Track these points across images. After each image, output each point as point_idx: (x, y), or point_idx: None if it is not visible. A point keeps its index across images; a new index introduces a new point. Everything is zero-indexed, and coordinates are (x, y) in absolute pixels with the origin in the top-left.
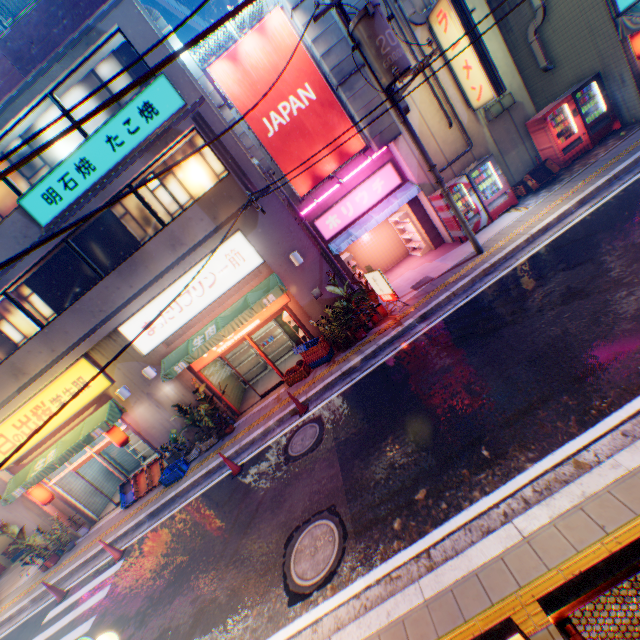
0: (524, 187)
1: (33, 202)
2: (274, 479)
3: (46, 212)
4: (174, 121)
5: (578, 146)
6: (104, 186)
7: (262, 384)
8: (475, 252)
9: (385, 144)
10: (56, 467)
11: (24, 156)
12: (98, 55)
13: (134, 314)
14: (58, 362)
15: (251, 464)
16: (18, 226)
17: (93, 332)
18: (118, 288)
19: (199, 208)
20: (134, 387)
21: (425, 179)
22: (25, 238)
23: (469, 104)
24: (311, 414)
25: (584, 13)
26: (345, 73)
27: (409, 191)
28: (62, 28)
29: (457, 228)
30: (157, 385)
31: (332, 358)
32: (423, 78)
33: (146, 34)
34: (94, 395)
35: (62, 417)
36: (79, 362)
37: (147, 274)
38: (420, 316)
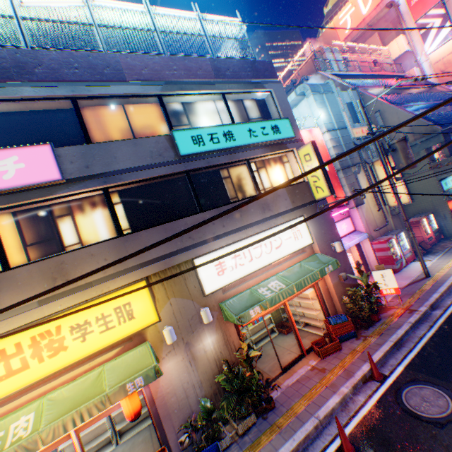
0: (413, 251)
1: (182, 136)
2: (449, 445)
3: (188, 147)
4: (285, 141)
5: (431, 239)
6: (234, 152)
7: (260, 361)
8: (420, 276)
9: (357, 205)
10: (34, 447)
11: (177, 112)
12: (252, 95)
13: (213, 250)
14: (116, 276)
15: (366, 438)
16: (158, 145)
17: (172, 255)
18: (212, 223)
19: (285, 191)
20: (175, 331)
21: (368, 231)
22: (158, 155)
23: (387, 203)
24: (396, 378)
25: (426, 186)
26: (343, 166)
27: (362, 235)
28: (246, 74)
29: (393, 262)
30: (199, 333)
31: (356, 334)
32: (368, 184)
33: (284, 100)
34: (130, 331)
35: (69, 356)
36: (136, 284)
37: (238, 220)
38: (429, 305)
